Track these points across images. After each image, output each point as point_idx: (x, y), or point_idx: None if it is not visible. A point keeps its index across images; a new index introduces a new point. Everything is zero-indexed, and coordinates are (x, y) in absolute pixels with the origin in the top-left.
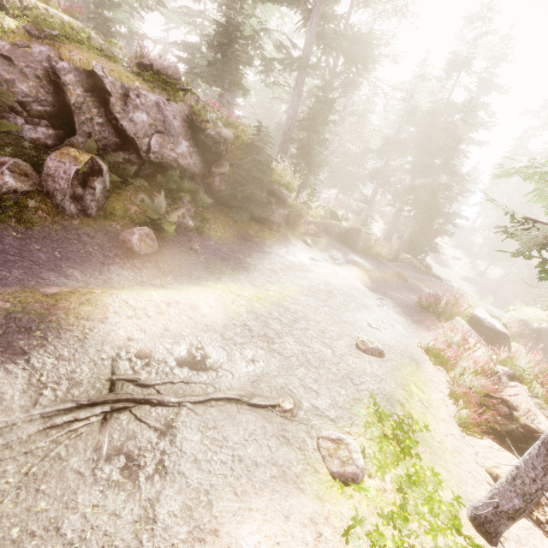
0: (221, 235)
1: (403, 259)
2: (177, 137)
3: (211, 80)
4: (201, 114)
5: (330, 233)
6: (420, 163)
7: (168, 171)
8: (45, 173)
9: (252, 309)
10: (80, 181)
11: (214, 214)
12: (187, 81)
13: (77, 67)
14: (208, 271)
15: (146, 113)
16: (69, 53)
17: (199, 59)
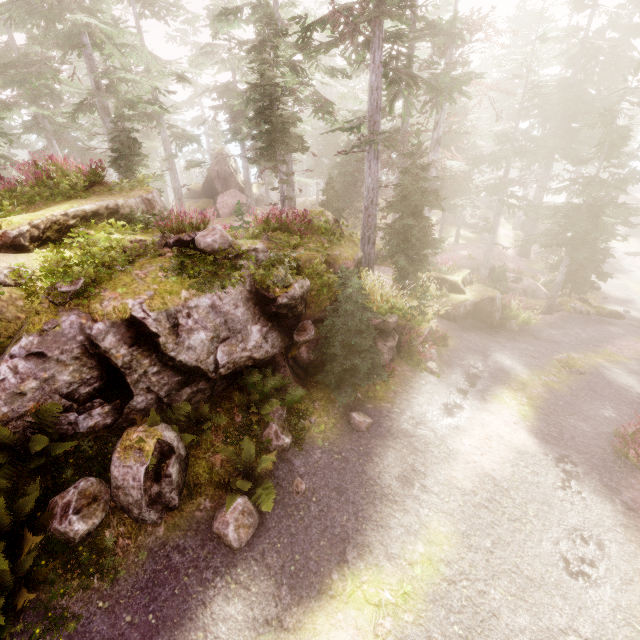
0: (325, 428)
1: (560, 305)
2: (245, 328)
3: (259, 157)
4: (265, 277)
5: (453, 318)
6: (557, 150)
7: (245, 380)
8: (114, 486)
9: (402, 634)
10: (153, 477)
11: (310, 395)
12: (239, 247)
13: (113, 321)
14: (327, 539)
15: (203, 328)
16: (101, 306)
17: (238, 106)
